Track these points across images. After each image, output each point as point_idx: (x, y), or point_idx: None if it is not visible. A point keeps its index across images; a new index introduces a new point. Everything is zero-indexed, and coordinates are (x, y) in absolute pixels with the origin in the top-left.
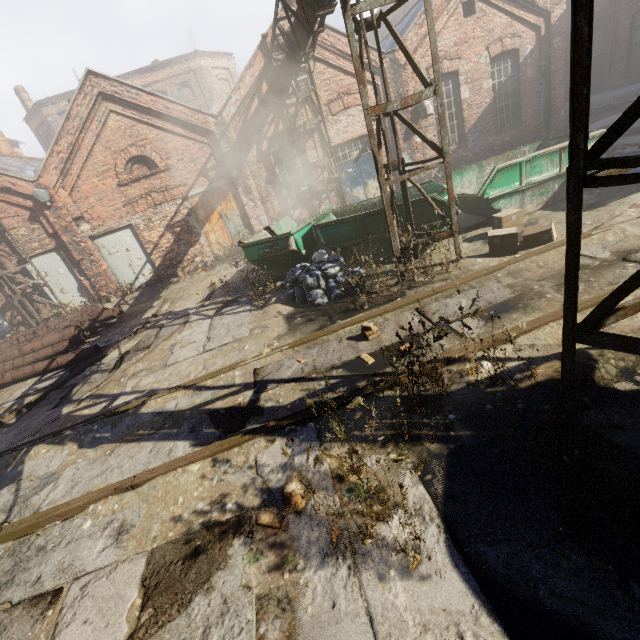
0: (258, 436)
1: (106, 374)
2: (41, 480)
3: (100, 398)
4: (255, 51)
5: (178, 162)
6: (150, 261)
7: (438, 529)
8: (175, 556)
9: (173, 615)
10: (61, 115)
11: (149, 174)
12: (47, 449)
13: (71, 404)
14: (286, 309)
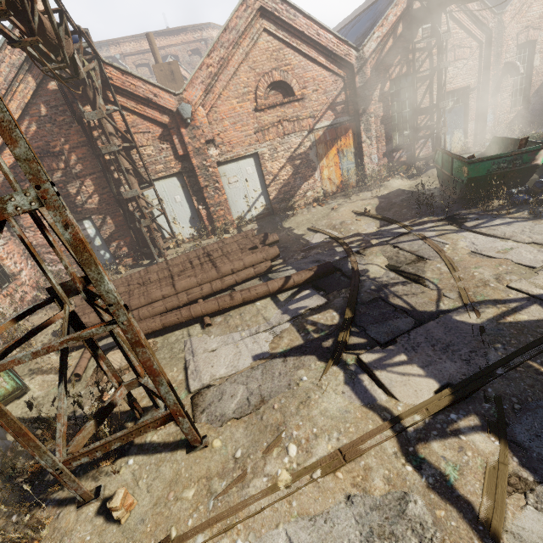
0: None
1: (416, 285)
2: None
3: (503, 303)
4: None
5: (312, 92)
6: (264, 193)
7: None
8: None
9: None
10: None
11: (285, 101)
12: None
13: (457, 313)
14: None
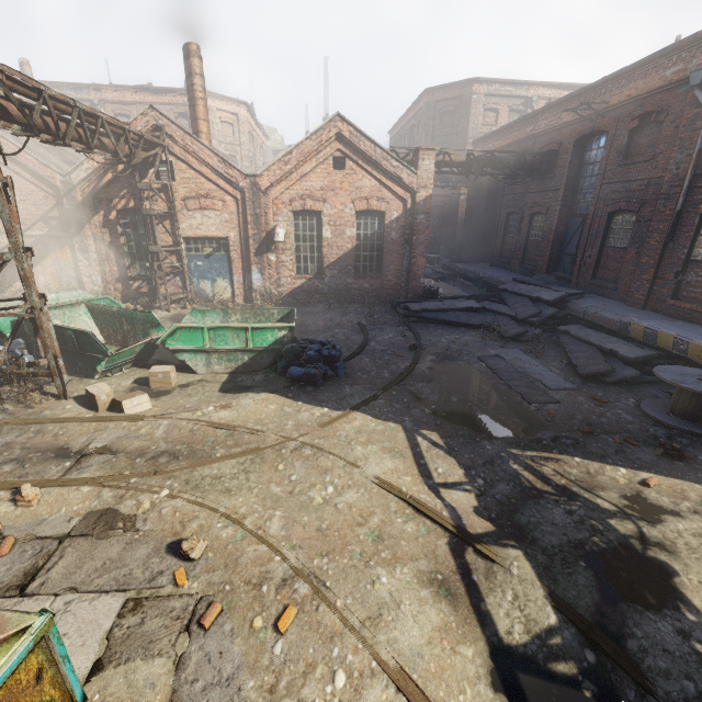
0: None
1: None
2: None
3: None
4: None
5: (20, 202)
6: None
7: None
8: None
9: None
10: None
11: None
12: None
13: None
14: None
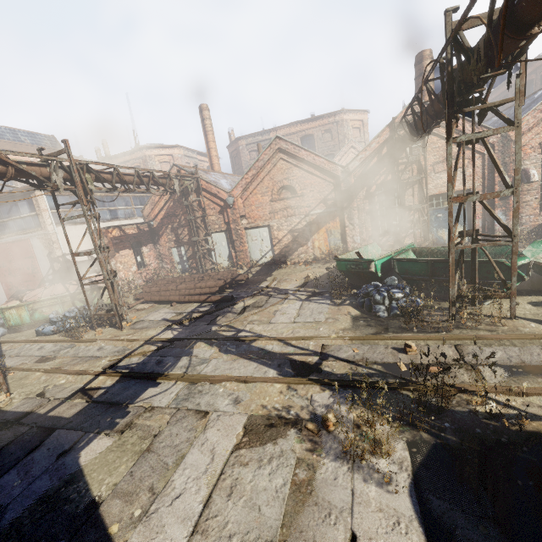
0: (316, 384)
1: (235, 315)
2: (201, 360)
3: (232, 328)
4: (384, 127)
5: (310, 192)
6: (272, 250)
7: (408, 476)
8: (261, 422)
9: (257, 445)
10: (247, 146)
11: (290, 197)
12: (204, 345)
13: (216, 326)
14: (354, 312)
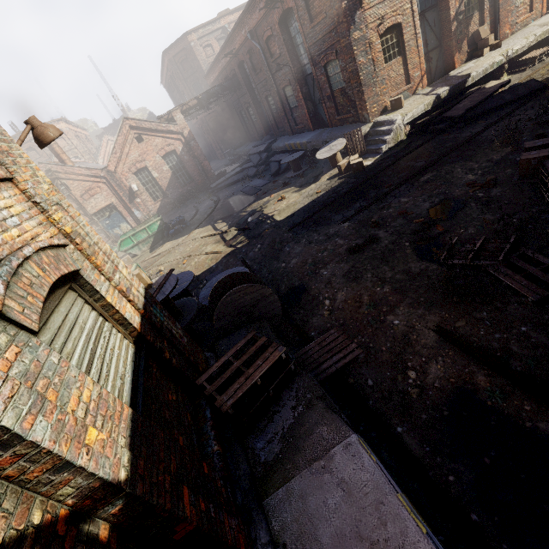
0: None
1: None
2: None
3: None
4: None
5: None
6: None
7: None
8: None
9: None
10: None
11: None
12: None
13: None
14: None
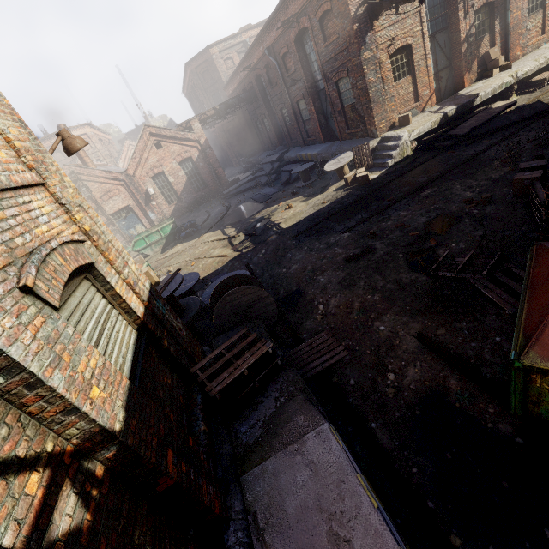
0: None
1: None
2: None
3: None
4: None
5: None
6: None
7: None
8: None
9: None
10: None
11: None
12: None
13: None
14: None
